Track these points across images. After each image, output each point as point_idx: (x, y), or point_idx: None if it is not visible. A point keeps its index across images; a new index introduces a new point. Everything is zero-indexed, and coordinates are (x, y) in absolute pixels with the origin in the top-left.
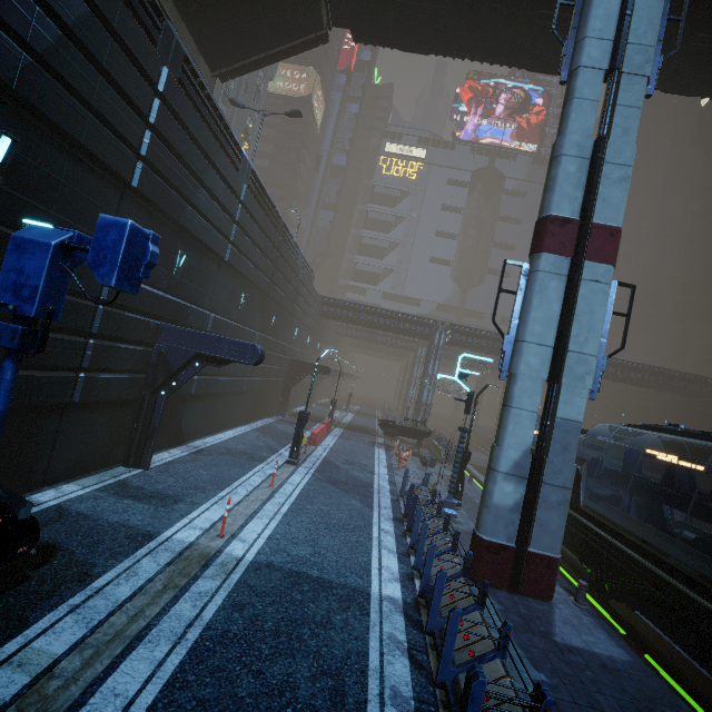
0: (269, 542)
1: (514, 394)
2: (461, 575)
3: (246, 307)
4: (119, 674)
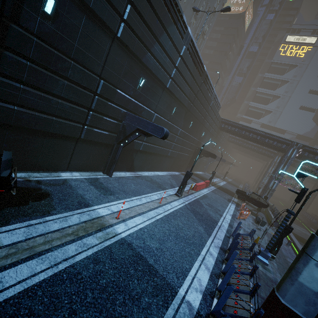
0: (139, 231)
1: None
2: None
3: (176, 115)
4: (14, 270)
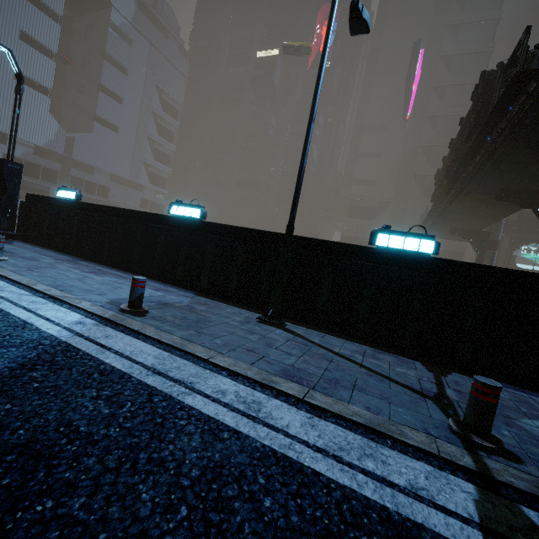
0: None
1: None
2: None
3: None
4: None
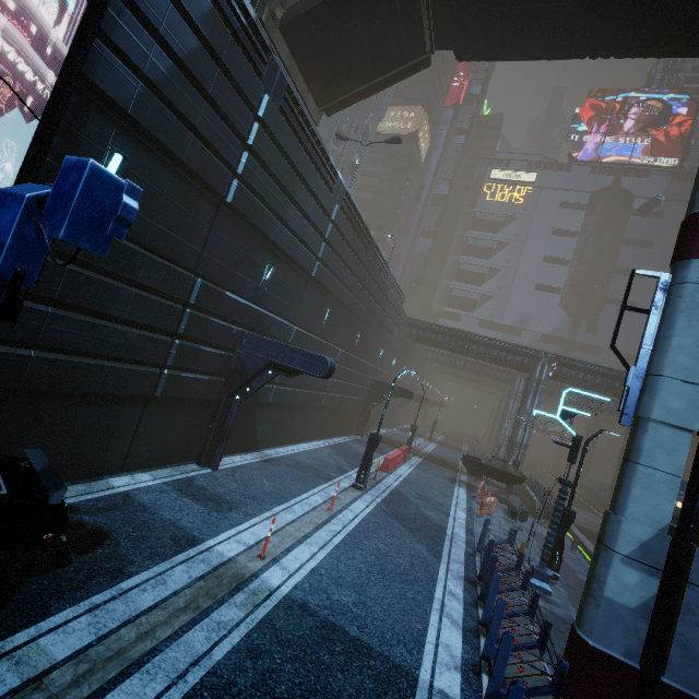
0: (311, 576)
1: (642, 446)
2: (548, 692)
3: (330, 323)
4: None
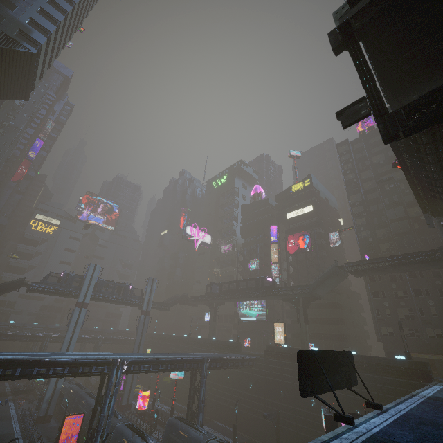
0: None
1: (49, 387)
2: (32, 423)
3: None
4: None
